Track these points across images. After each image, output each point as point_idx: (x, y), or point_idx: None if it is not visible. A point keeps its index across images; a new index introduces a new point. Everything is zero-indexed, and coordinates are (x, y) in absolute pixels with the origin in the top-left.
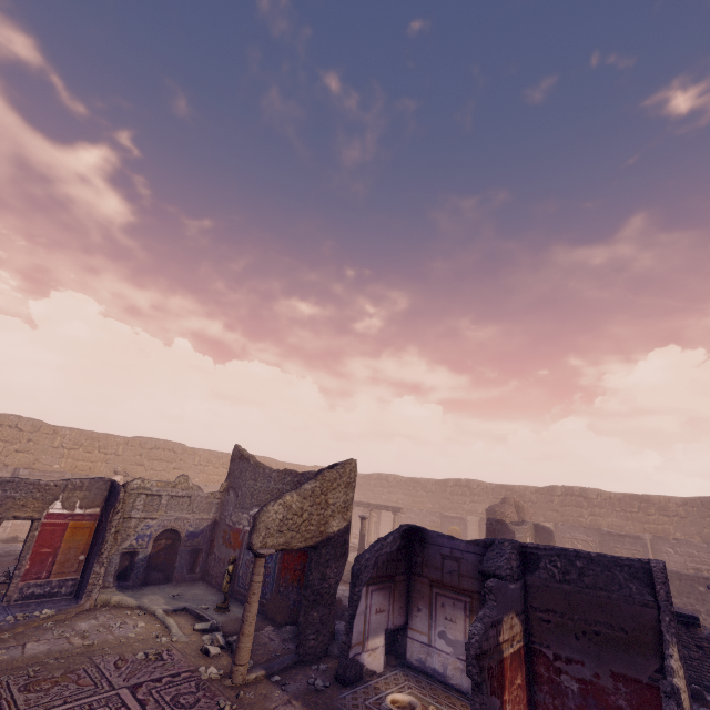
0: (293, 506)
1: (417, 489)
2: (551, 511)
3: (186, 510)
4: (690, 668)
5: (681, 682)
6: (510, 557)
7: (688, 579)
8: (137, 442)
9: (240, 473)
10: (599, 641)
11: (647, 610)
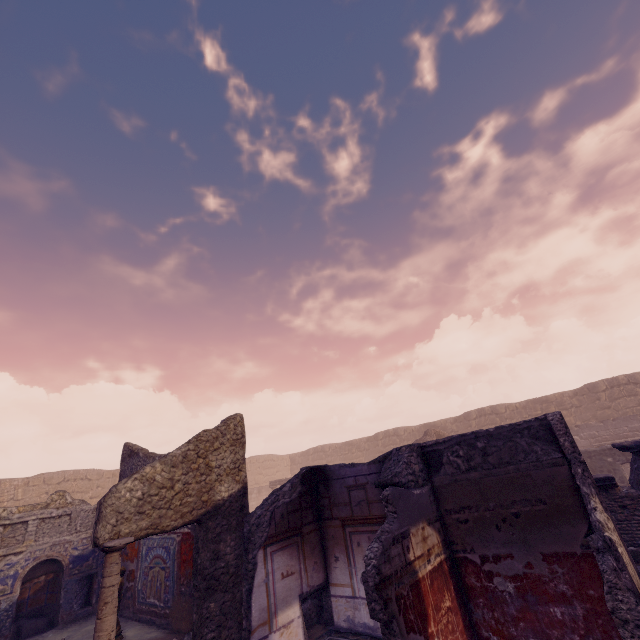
0: (157, 478)
1: (352, 451)
2: None
3: (67, 532)
4: (621, 531)
5: (614, 535)
6: (410, 461)
7: (596, 454)
8: (39, 479)
9: (130, 471)
10: (521, 524)
11: (558, 470)
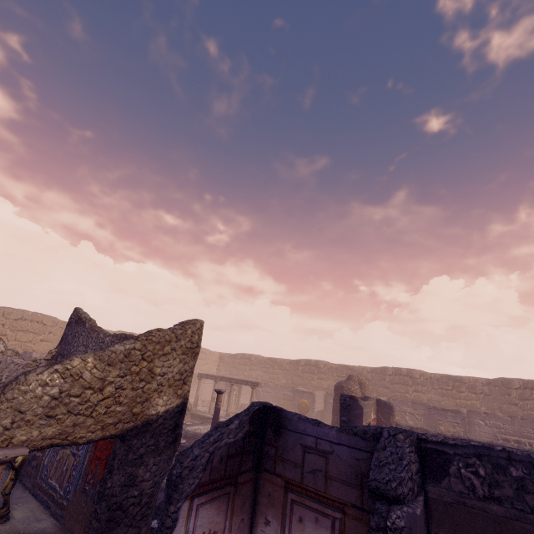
0: (85, 375)
1: (274, 367)
2: (383, 388)
3: None
4: None
5: None
6: (410, 459)
7: None
8: None
9: (73, 338)
10: None
11: None
